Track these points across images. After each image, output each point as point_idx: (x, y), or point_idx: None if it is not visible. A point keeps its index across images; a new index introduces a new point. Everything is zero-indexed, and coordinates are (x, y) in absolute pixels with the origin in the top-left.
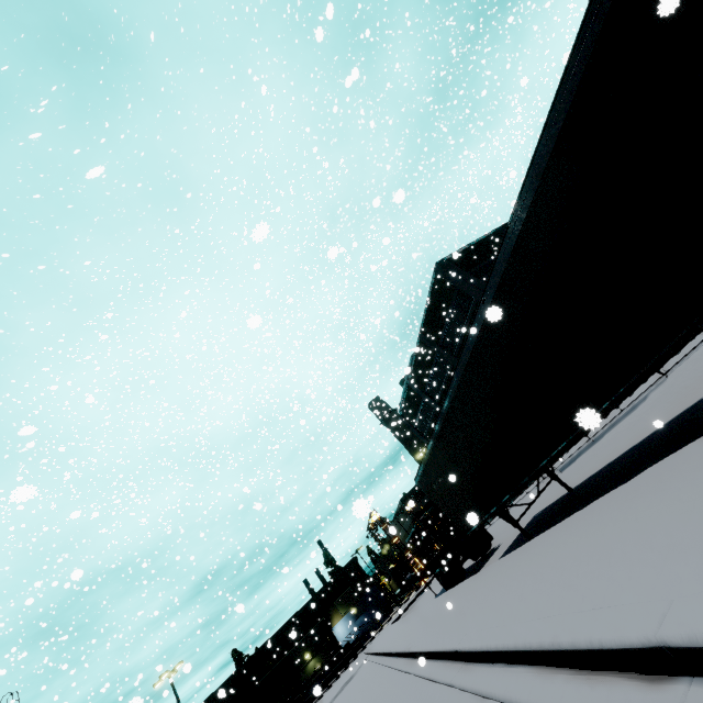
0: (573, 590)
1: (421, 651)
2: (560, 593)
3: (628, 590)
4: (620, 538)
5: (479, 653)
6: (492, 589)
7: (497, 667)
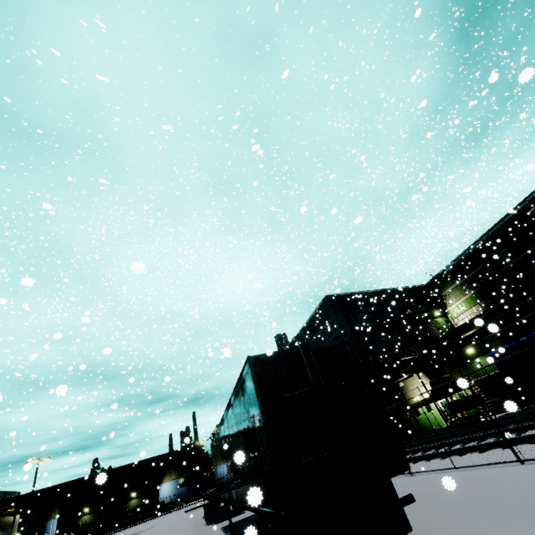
0: None
1: None
2: None
3: None
4: None
5: None
6: None
7: None
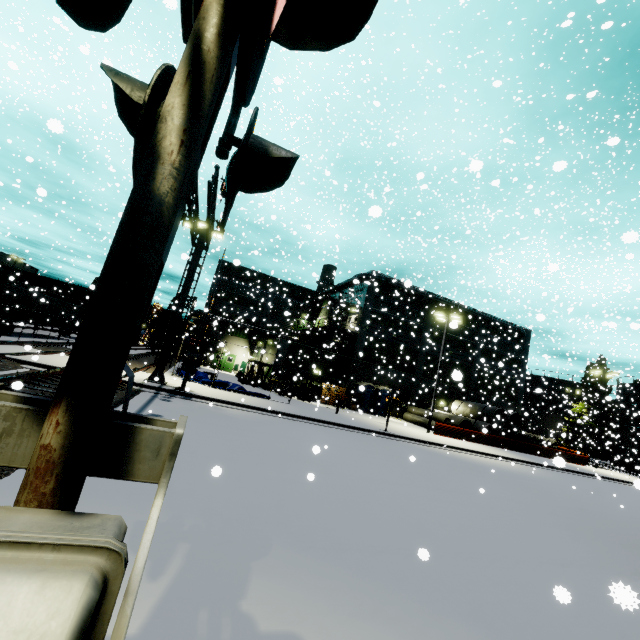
0: None
1: None
2: None
3: None
4: None
5: None
6: None
7: None
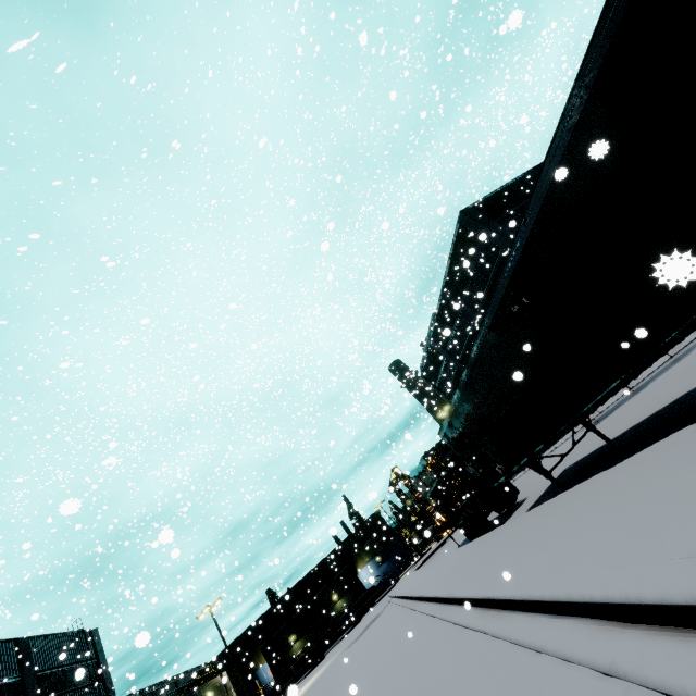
0: (644, 537)
1: (447, 597)
2: (625, 540)
3: None
4: None
5: (518, 601)
6: (526, 538)
7: (540, 617)
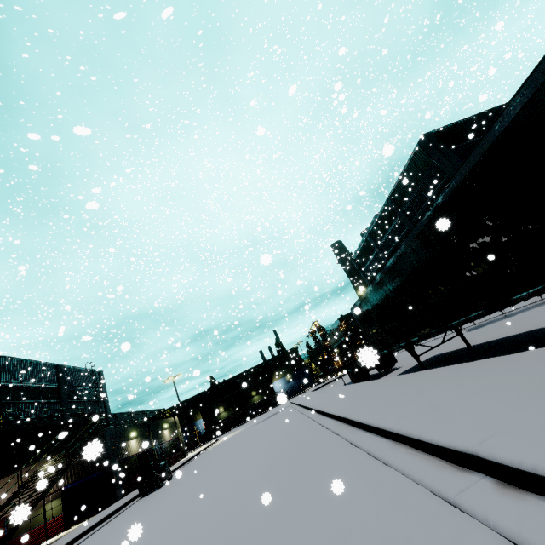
0: (436, 409)
1: (324, 412)
2: (426, 408)
3: (471, 420)
4: (484, 389)
5: (360, 423)
6: (383, 392)
7: (369, 434)
